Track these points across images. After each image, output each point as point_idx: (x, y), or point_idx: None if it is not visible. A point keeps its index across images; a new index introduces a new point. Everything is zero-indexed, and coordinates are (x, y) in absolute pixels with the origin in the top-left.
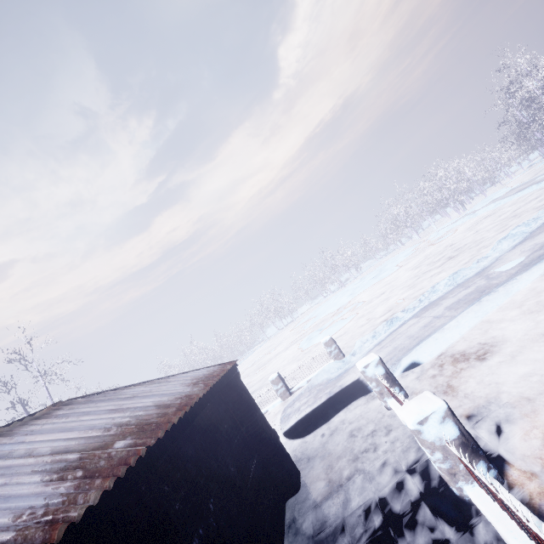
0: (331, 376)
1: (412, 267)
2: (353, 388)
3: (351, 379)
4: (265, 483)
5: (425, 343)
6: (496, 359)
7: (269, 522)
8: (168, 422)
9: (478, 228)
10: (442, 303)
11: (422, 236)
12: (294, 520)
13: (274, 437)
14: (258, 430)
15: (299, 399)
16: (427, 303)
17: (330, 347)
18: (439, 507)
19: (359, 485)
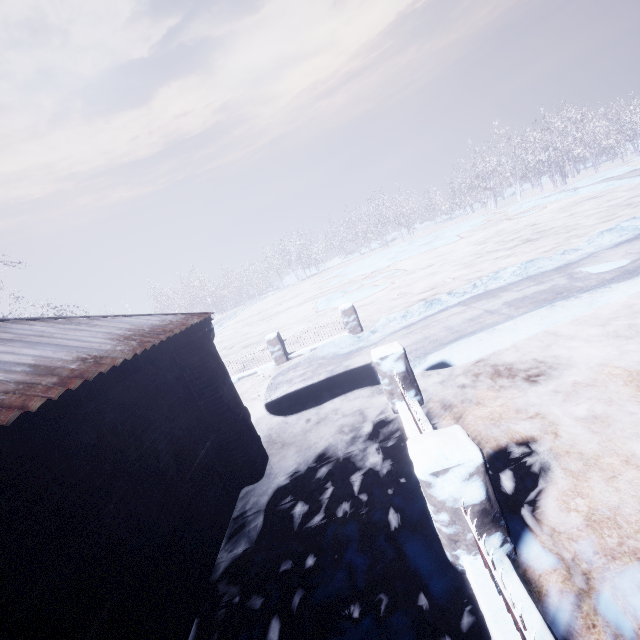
0: (339, 352)
1: (476, 241)
2: (360, 374)
3: (361, 362)
4: (217, 469)
5: (465, 342)
6: (552, 386)
7: (207, 518)
8: (22, 405)
9: (575, 210)
10: (502, 295)
11: (500, 207)
12: (244, 515)
13: (242, 418)
14: (221, 408)
15: (295, 369)
16: (483, 290)
17: (348, 317)
18: (420, 564)
19: (330, 497)
